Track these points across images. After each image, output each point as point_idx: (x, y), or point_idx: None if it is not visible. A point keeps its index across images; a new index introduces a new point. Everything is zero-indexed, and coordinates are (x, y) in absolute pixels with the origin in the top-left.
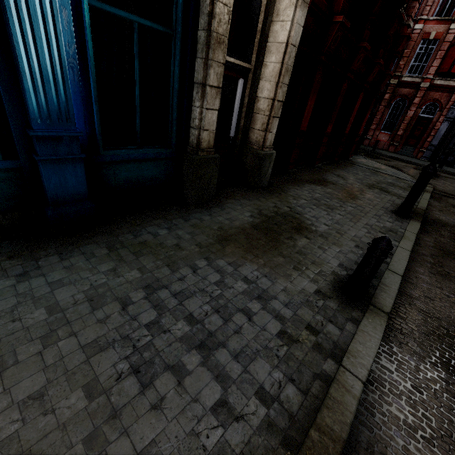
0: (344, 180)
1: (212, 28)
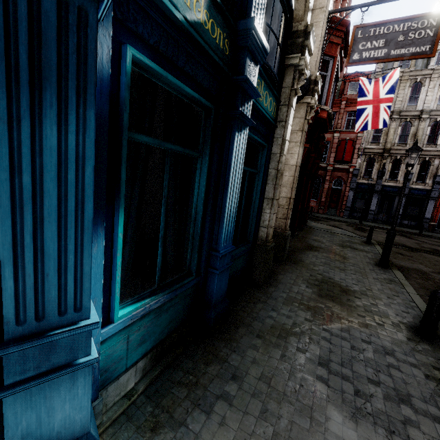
0: (323, 243)
1: (279, 168)
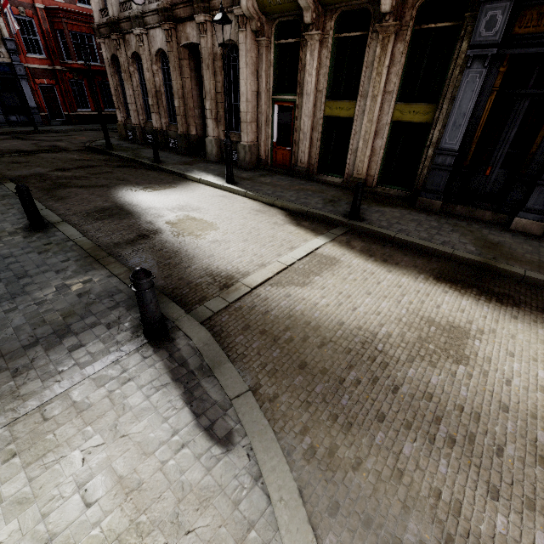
0: None
1: None
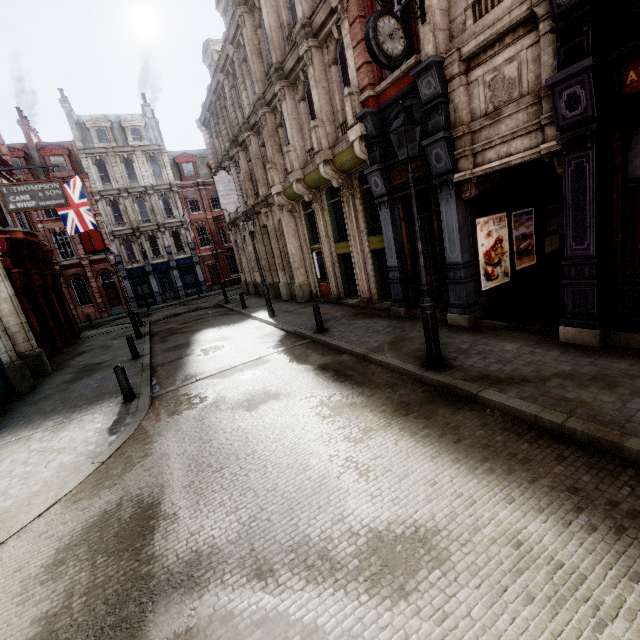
0: (95, 345)
1: None
